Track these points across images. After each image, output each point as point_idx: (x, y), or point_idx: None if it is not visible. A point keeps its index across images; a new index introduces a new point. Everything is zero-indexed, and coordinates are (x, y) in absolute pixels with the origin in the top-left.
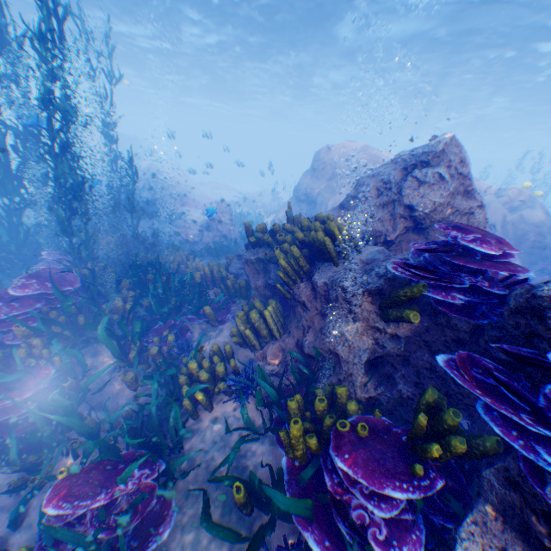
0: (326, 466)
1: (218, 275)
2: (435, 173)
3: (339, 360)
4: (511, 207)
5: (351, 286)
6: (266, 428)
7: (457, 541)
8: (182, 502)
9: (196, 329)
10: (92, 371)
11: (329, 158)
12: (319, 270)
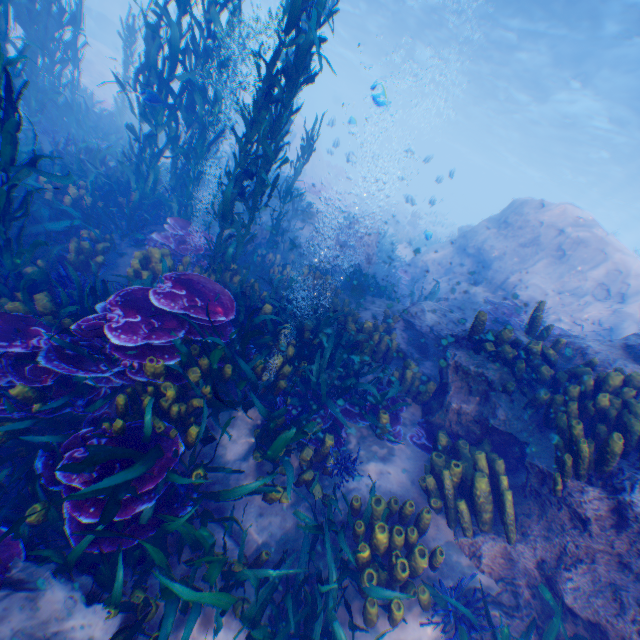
0: None
1: (383, 347)
2: None
3: None
4: None
5: None
6: None
7: None
8: None
9: (352, 428)
10: (219, 451)
11: (535, 218)
12: None
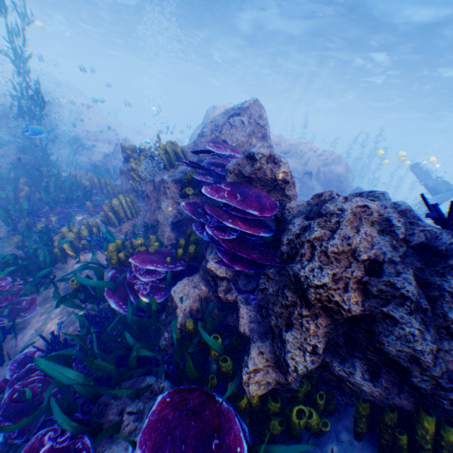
0: (131, 270)
1: (105, 185)
2: (240, 121)
3: (159, 224)
4: (326, 162)
5: (167, 178)
6: (107, 262)
7: (175, 285)
8: (44, 301)
9: (80, 218)
10: None
11: (213, 115)
12: (158, 173)
